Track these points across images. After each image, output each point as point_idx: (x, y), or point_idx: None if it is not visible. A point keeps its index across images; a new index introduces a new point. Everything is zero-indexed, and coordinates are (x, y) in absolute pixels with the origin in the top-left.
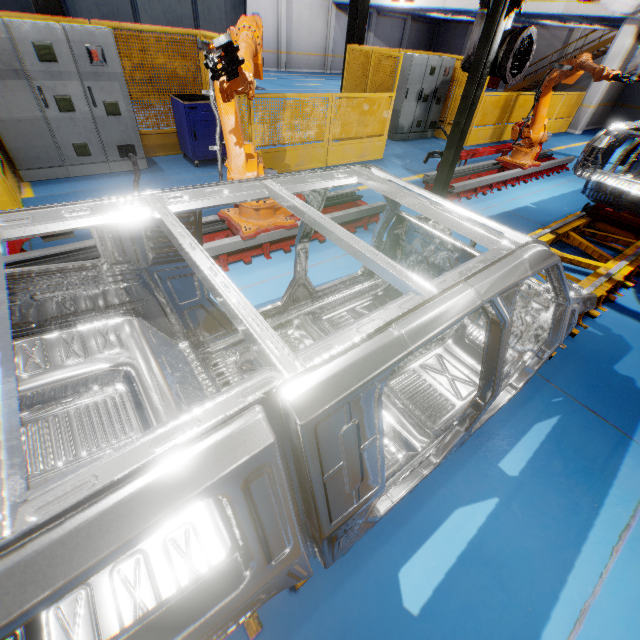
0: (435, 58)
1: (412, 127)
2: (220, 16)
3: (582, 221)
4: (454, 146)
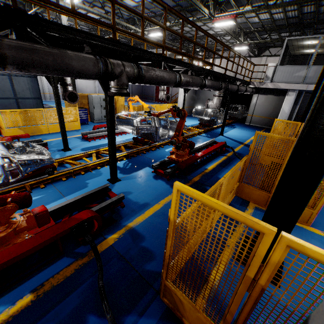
0: (103, 96)
1: (102, 118)
2: (25, 83)
3: (130, 142)
4: (60, 122)
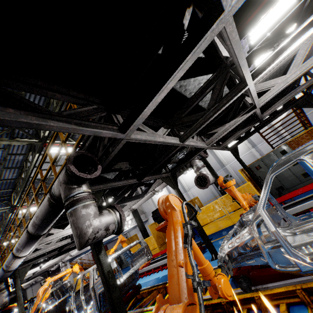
0: None
1: None
2: None
3: None
4: None
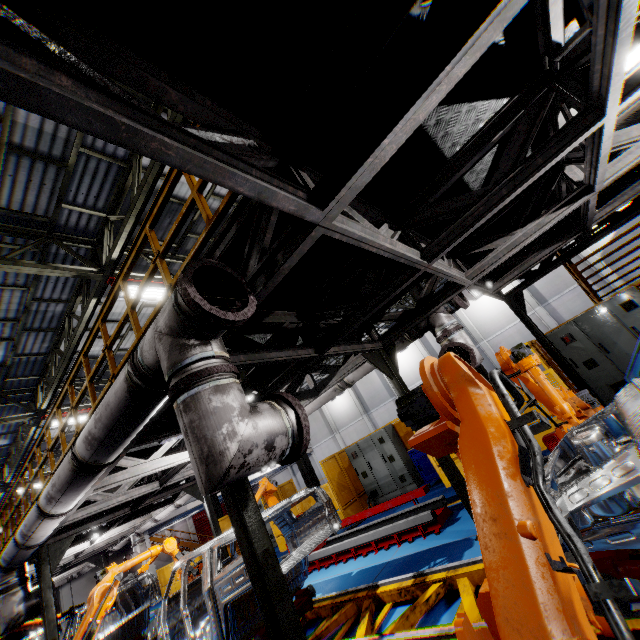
0: None
1: None
2: None
3: None
4: None
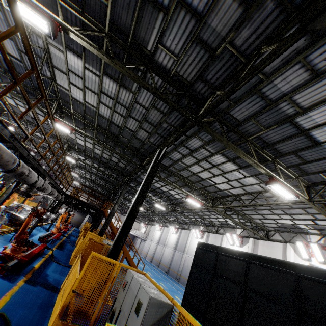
0: None
1: None
2: None
3: None
4: None
